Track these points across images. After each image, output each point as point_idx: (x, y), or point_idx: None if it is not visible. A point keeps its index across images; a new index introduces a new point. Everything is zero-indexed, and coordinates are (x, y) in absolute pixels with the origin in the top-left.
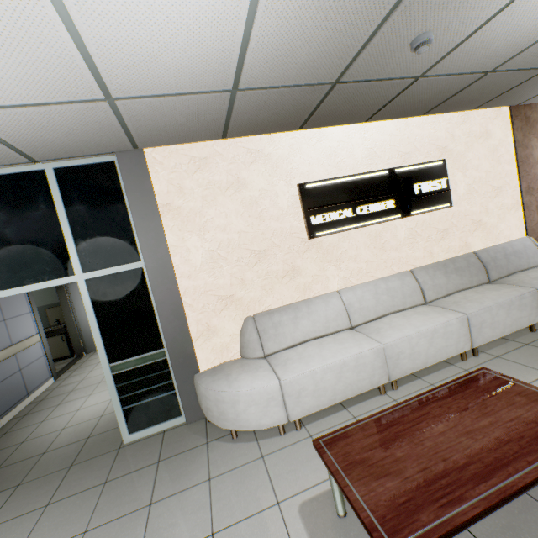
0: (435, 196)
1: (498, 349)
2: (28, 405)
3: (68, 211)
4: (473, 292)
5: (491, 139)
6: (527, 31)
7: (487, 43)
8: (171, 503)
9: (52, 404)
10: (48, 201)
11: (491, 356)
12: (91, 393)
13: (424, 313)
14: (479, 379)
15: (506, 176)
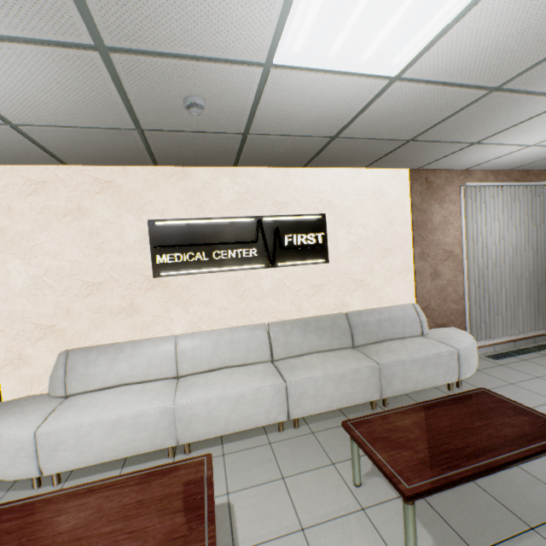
0: (309, 249)
1: (323, 423)
2: None
3: None
4: (321, 357)
5: (385, 199)
6: (328, 106)
7: (291, 112)
8: None
9: None
10: None
11: (309, 430)
12: None
13: (250, 374)
14: (185, 468)
15: (398, 239)
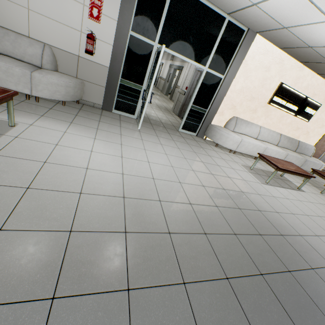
0: (307, 115)
1: None
2: None
3: (219, 41)
4: (291, 151)
5: None
6: None
7: None
8: (207, 150)
9: None
10: (217, 32)
11: None
12: None
13: (277, 147)
14: (291, 163)
15: None
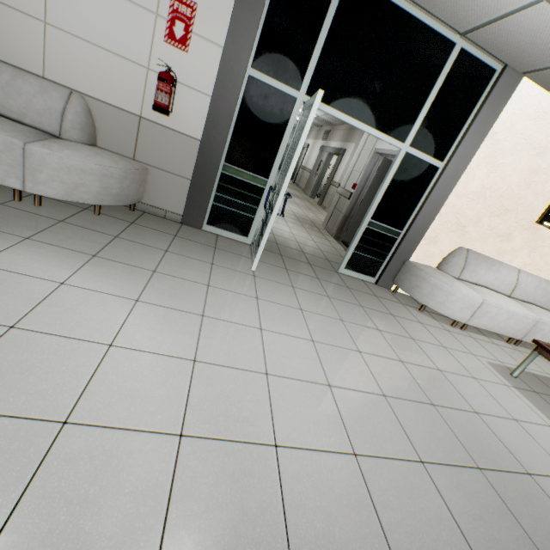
0: None
1: None
2: None
3: (438, 90)
4: None
5: None
6: None
7: None
8: (405, 321)
9: None
10: (435, 72)
11: None
12: None
13: None
14: None
15: None
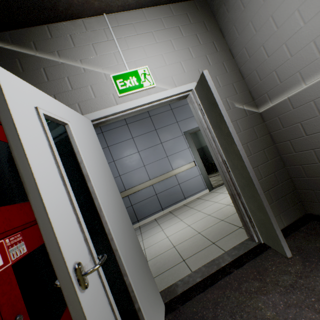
0: None
1: None
2: (182, 205)
3: None
4: None
5: None
6: None
7: None
8: None
9: (177, 213)
10: None
11: None
12: (182, 219)
13: None
14: None
15: None
